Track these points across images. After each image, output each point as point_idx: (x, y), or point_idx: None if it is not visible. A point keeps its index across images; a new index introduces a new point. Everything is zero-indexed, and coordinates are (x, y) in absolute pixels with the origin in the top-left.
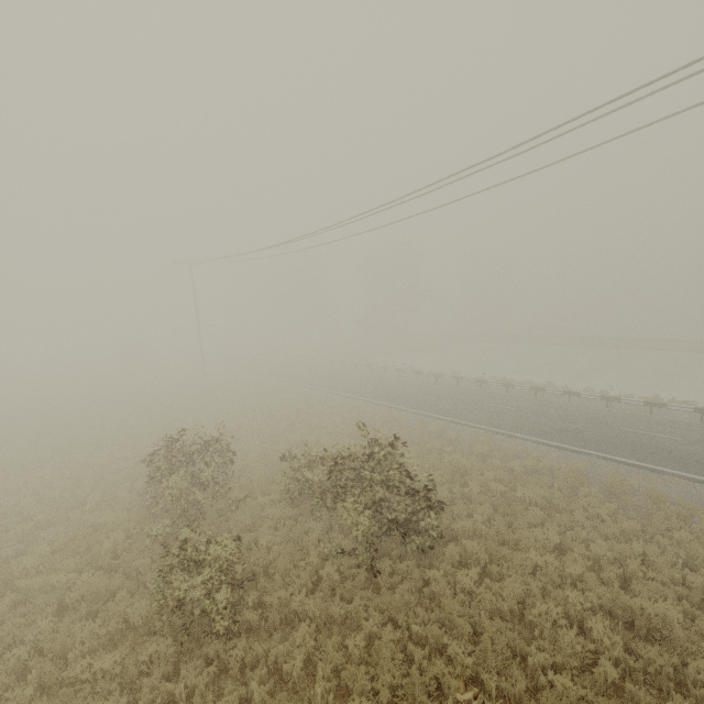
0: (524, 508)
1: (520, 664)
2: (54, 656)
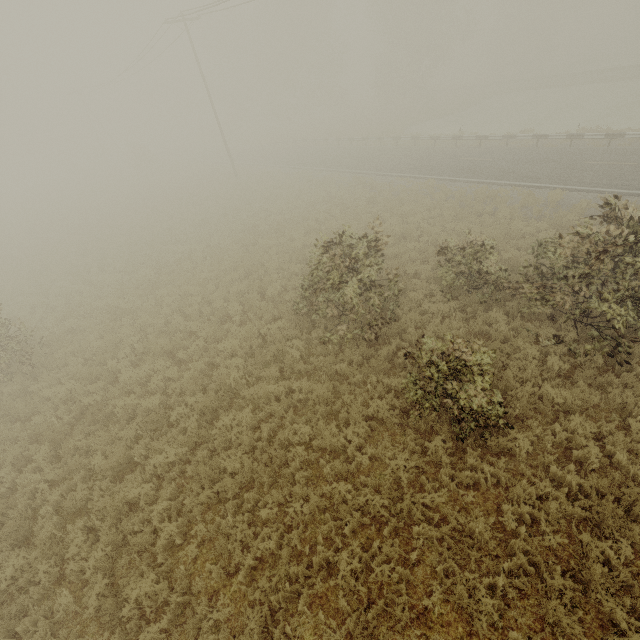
0: None
1: None
2: (321, 449)
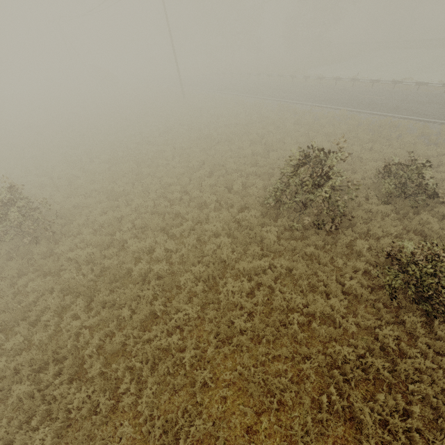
0: None
1: None
2: (307, 314)
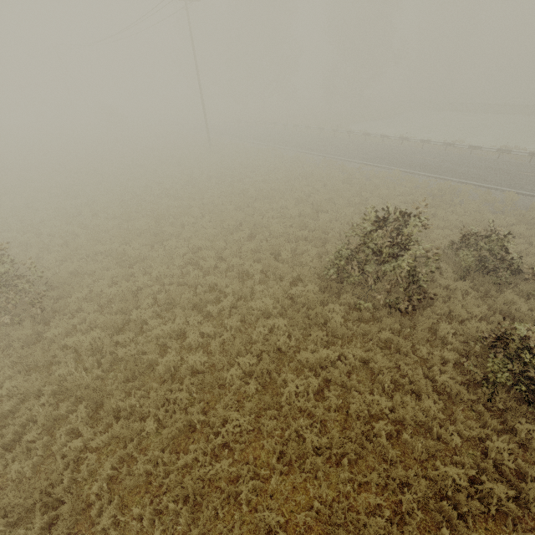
0: None
1: None
2: (393, 421)
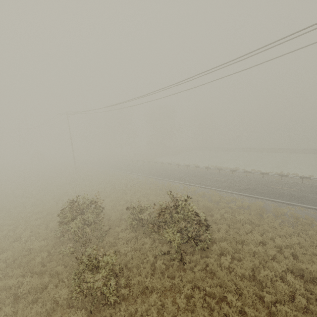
0: (241, 225)
1: (259, 301)
2: None
